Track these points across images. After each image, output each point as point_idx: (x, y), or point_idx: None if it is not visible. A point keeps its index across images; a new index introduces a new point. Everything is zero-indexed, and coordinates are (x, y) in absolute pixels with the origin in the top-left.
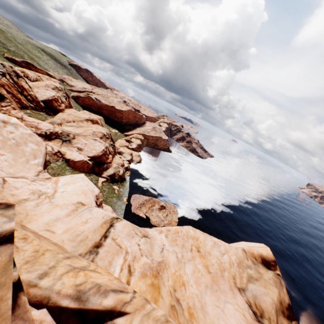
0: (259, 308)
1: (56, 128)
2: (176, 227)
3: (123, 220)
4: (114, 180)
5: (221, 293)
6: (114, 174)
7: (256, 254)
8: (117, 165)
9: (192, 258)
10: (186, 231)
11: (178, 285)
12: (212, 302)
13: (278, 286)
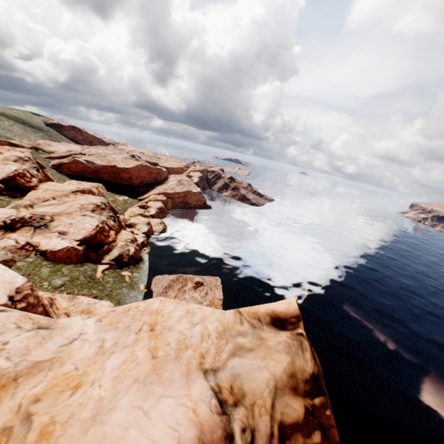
0: (239, 391)
1: (21, 212)
2: (134, 303)
3: (3, 312)
4: (122, 264)
5: (159, 385)
6: (120, 256)
7: (262, 313)
8: (125, 242)
9: (132, 343)
10: (145, 306)
11: (57, 390)
12: (131, 404)
13: (292, 352)
